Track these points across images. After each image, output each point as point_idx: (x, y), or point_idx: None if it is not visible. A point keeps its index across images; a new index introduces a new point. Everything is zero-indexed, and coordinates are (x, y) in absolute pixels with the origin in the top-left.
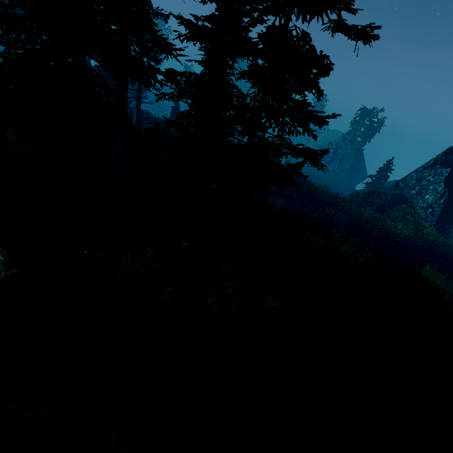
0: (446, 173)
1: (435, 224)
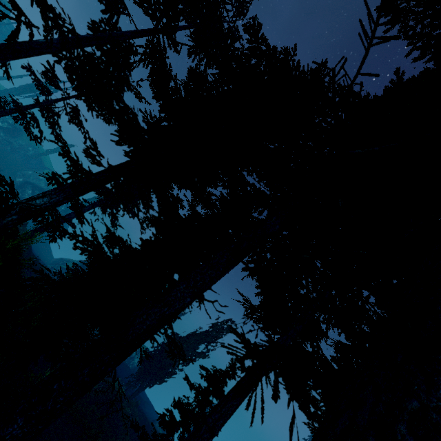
0: None
1: None
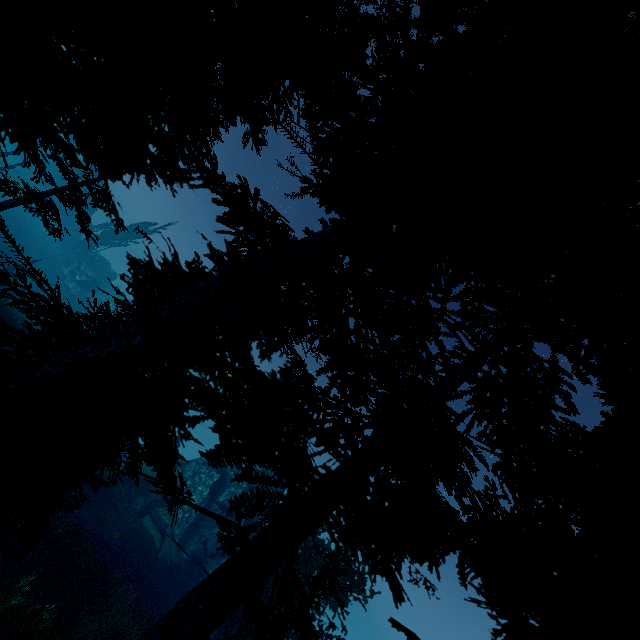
0: (216, 478)
1: (185, 532)
